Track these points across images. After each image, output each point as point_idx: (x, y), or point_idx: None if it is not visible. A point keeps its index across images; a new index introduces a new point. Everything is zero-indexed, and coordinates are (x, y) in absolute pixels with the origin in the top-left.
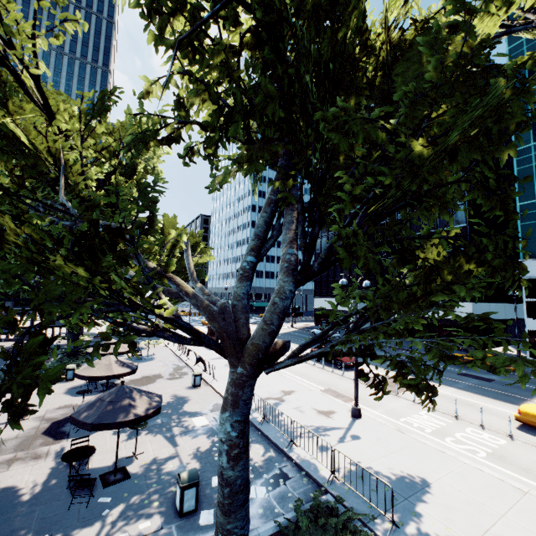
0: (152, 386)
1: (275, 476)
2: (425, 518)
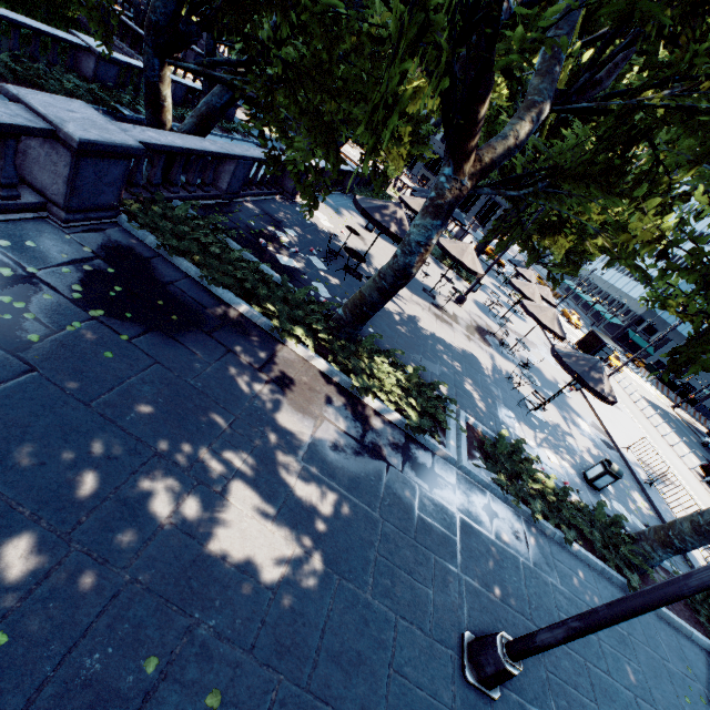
0: (534, 353)
1: None
2: None
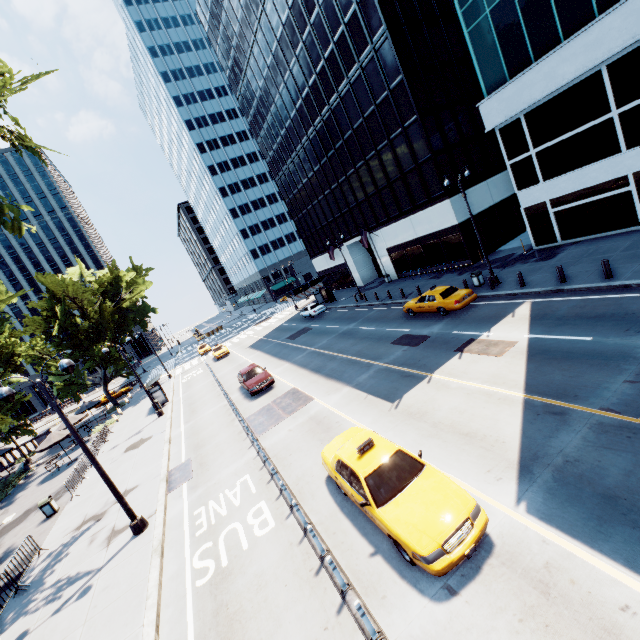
0: (11, 533)
1: None
2: None
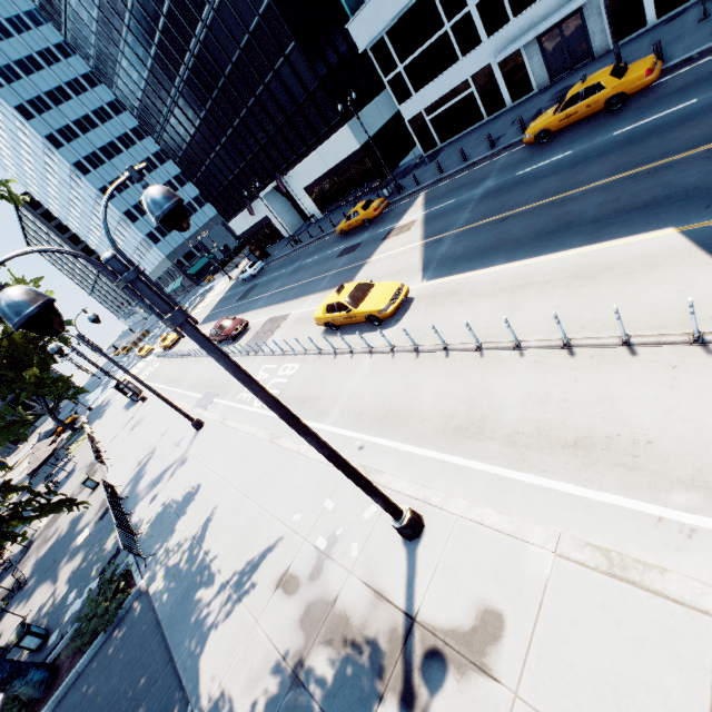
0: (61, 518)
1: (111, 560)
2: (178, 529)
